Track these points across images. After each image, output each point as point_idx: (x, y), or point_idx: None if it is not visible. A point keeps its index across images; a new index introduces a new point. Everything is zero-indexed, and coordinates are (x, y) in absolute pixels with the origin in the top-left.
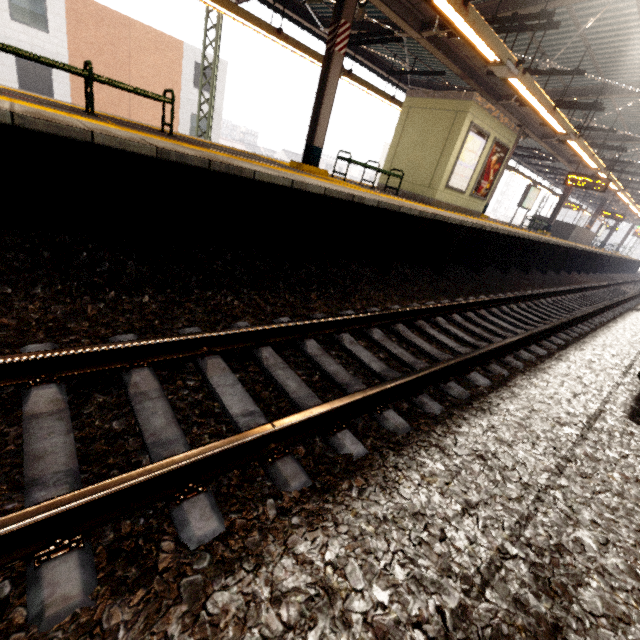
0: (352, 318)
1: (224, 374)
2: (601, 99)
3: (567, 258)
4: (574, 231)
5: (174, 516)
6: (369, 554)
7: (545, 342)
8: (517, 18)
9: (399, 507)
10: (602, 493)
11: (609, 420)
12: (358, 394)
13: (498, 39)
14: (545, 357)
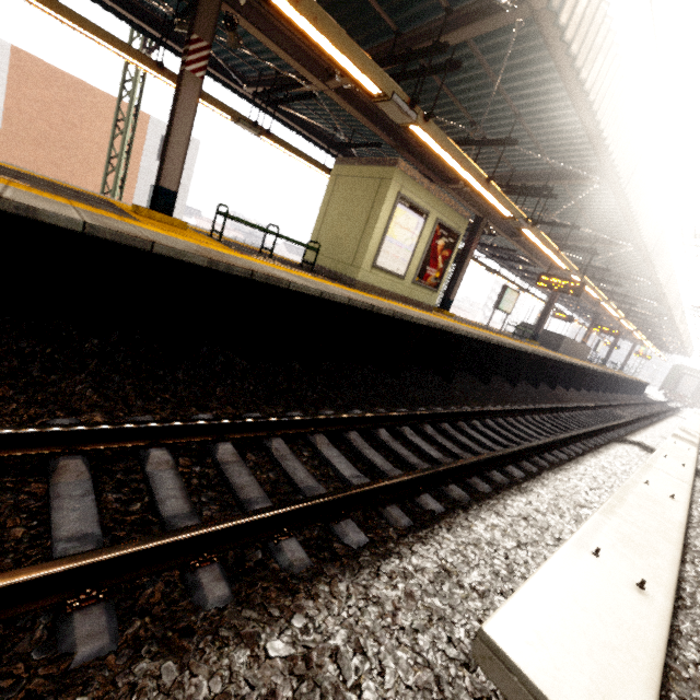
0: None
1: None
2: (552, 186)
3: (544, 369)
4: (564, 342)
5: None
6: None
7: (392, 509)
8: (412, 55)
9: None
10: None
11: None
12: None
13: (369, 58)
14: (345, 557)
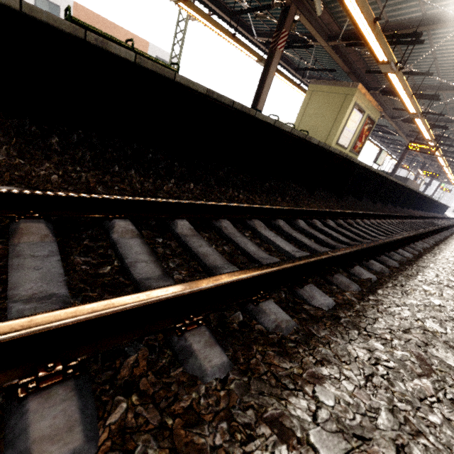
0: (317, 211)
1: (266, 230)
2: (438, 93)
3: (409, 198)
4: (407, 182)
5: (301, 294)
6: (434, 319)
7: (424, 240)
8: (396, 36)
9: (427, 301)
10: None
11: None
12: (357, 246)
13: (388, 47)
14: (431, 248)
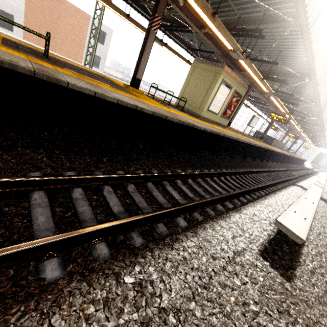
0: (115, 177)
1: None
2: (287, 78)
3: (266, 154)
4: (274, 141)
5: None
6: None
7: (235, 200)
8: (245, 30)
9: None
10: (215, 314)
11: (247, 255)
12: (76, 232)
13: (232, 38)
14: (231, 209)
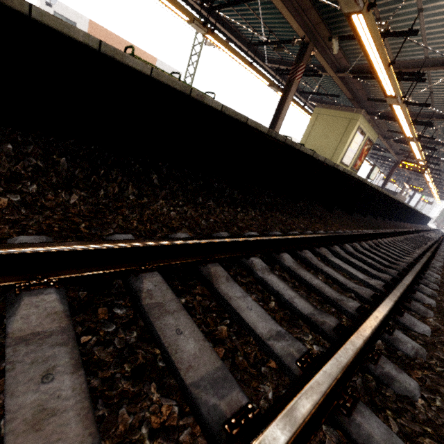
0: (355, 234)
1: (333, 258)
2: (431, 120)
3: (402, 212)
4: (396, 196)
5: (403, 322)
6: None
7: (436, 259)
8: (401, 74)
9: None
10: None
11: None
12: (412, 273)
13: (397, 84)
14: None
